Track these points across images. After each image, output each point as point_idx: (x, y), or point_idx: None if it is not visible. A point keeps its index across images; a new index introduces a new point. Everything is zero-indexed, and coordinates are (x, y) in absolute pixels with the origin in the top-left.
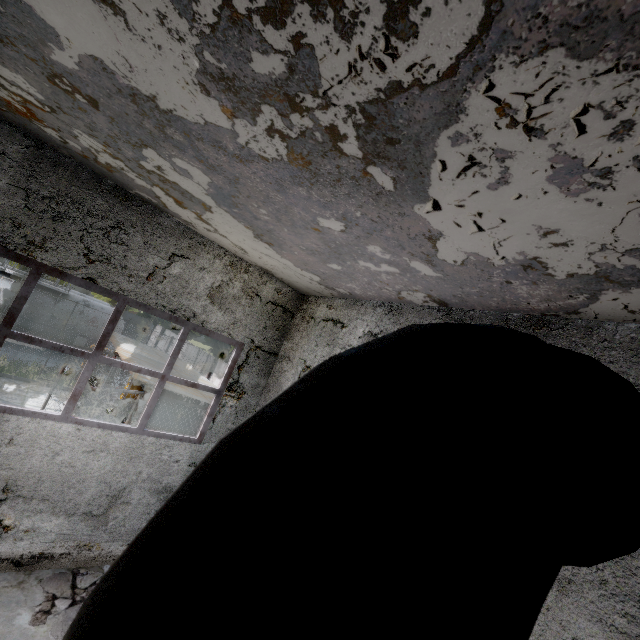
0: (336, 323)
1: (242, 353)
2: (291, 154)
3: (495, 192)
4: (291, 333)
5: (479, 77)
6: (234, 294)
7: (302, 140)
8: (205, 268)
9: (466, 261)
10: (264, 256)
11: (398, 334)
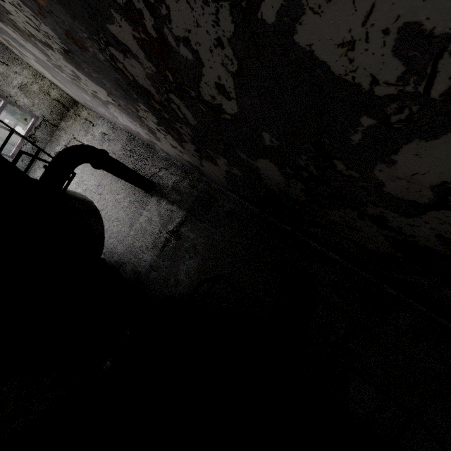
0: (90, 123)
1: (38, 121)
2: (73, 82)
3: (122, 117)
4: (67, 119)
5: (110, 104)
6: (34, 90)
7: (76, 84)
8: (18, 72)
9: (126, 125)
10: (55, 81)
11: (80, 145)
